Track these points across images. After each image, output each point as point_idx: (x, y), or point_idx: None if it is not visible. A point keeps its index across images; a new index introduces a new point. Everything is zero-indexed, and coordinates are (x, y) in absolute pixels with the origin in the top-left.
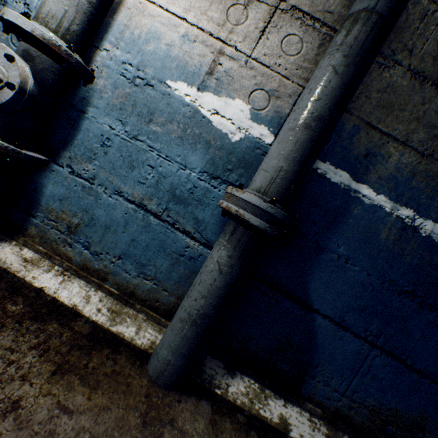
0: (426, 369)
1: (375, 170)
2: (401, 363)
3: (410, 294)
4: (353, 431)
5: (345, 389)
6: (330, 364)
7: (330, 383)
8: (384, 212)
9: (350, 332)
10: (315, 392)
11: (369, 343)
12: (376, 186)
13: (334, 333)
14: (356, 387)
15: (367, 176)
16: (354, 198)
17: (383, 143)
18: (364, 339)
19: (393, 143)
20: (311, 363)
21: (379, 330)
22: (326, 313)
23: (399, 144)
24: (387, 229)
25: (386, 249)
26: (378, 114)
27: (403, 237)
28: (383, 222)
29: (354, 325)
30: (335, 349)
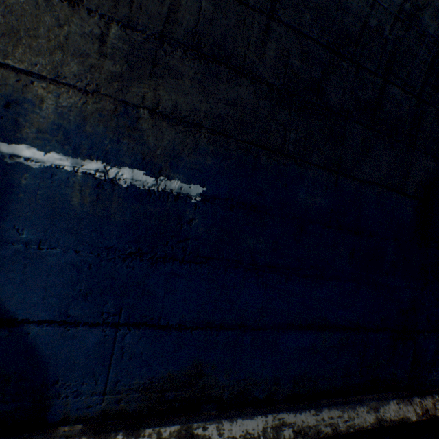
0: (183, 320)
1: (29, 122)
2: (155, 327)
3: (137, 254)
4: (128, 423)
5: (105, 386)
6: (74, 370)
7: (83, 390)
8: (66, 172)
9: (83, 324)
10: (67, 410)
11: (112, 325)
12: (41, 143)
13: (62, 335)
14: (116, 377)
15: (22, 132)
16: (14, 165)
17: (26, 84)
18: (104, 324)
19: (40, 83)
20: (48, 383)
21: (117, 307)
22: (40, 318)
23: (50, 83)
24: (79, 192)
25: (87, 215)
26: (1, 45)
27: (102, 195)
28: (70, 184)
29: (85, 315)
30: (71, 352)
